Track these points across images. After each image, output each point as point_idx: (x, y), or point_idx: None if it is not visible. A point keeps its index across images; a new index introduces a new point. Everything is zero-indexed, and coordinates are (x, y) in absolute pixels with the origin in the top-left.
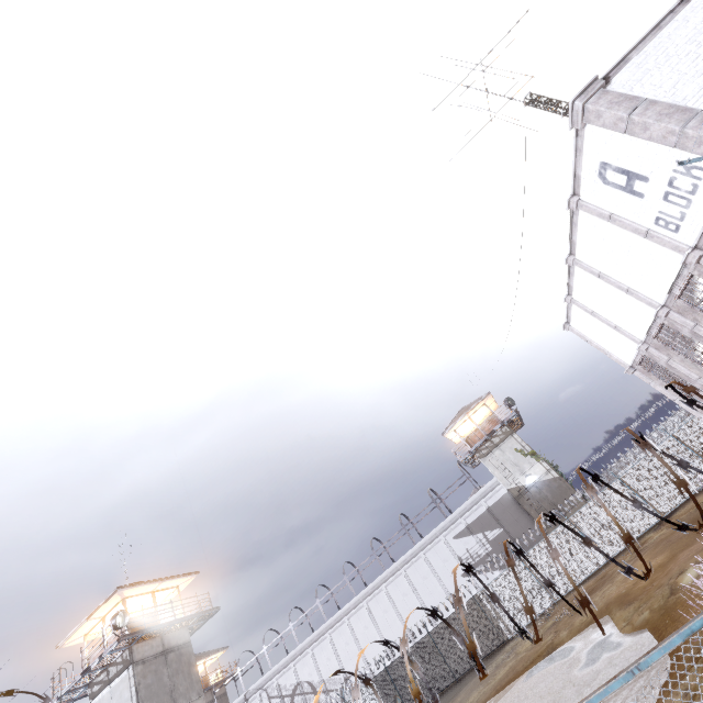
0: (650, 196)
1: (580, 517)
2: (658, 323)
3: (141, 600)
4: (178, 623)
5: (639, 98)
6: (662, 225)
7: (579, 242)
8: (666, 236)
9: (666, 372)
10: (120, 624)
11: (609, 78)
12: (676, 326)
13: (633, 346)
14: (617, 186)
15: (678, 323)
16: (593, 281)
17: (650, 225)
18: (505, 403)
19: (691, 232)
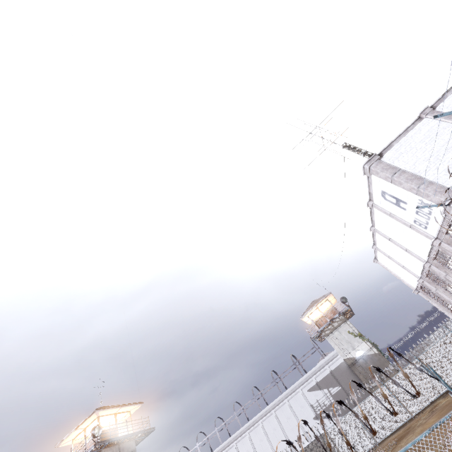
0: (409, 210)
1: (392, 384)
2: (426, 269)
3: (107, 418)
4: (129, 436)
5: (397, 168)
6: (418, 224)
7: (376, 221)
8: (421, 229)
9: (437, 296)
10: (96, 434)
11: (382, 154)
12: (436, 273)
13: (415, 278)
14: (392, 202)
15: (437, 271)
16: (387, 241)
17: (412, 223)
18: (341, 300)
19: (433, 230)
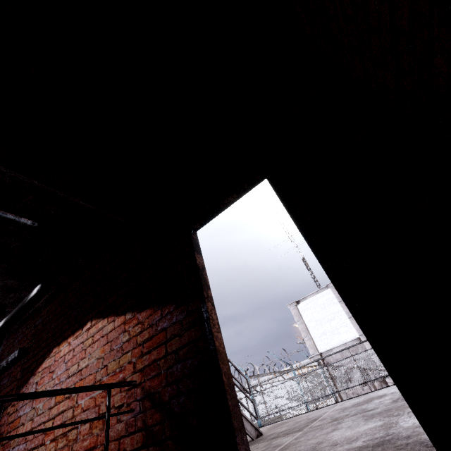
0: None
1: None
2: None
3: None
4: None
5: (301, 318)
6: None
7: None
8: None
9: None
10: None
11: (300, 301)
12: None
13: None
14: None
15: None
16: None
17: None
18: None
19: None
